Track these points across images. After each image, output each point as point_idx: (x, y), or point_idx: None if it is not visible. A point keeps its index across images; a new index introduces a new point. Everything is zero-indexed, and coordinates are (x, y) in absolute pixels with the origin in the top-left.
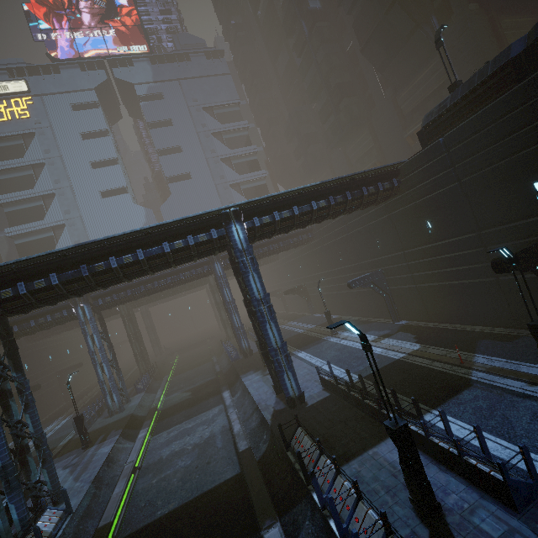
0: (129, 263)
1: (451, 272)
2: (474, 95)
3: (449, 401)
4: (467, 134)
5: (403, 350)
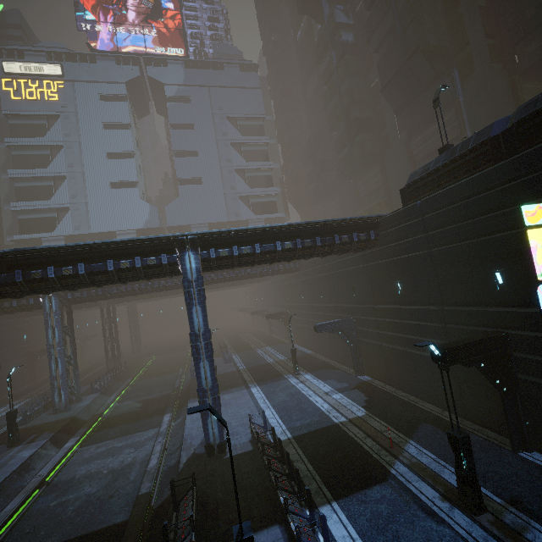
0: (70, 275)
1: (413, 341)
2: (454, 165)
3: (355, 495)
4: (441, 203)
5: (347, 414)
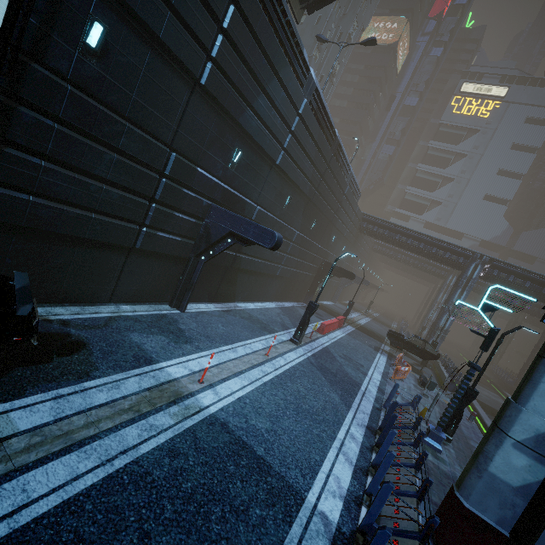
0: None
1: None
2: None
3: None
4: None
5: None
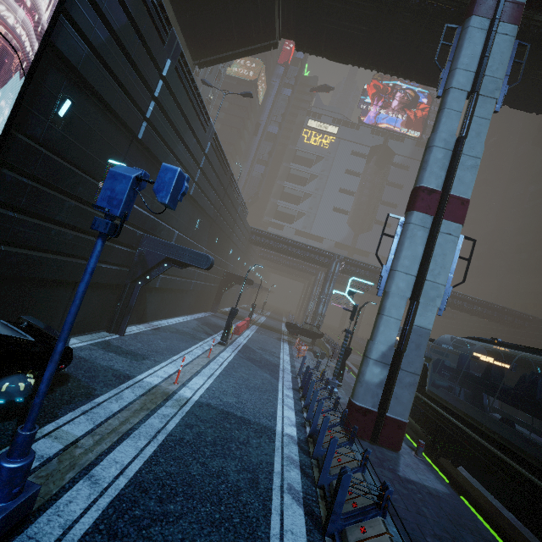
0: None
1: None
2: None
3: None
4: None
5: None
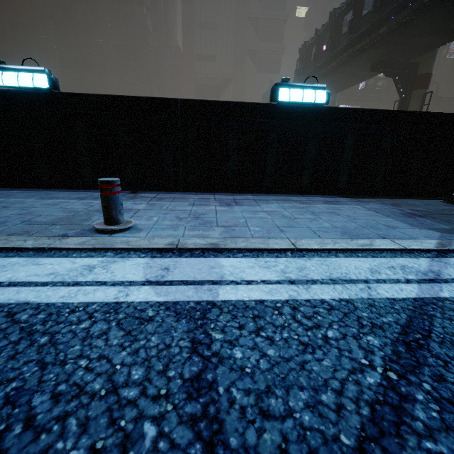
0: None
1: None
2: None
3: None
4: None
5: None
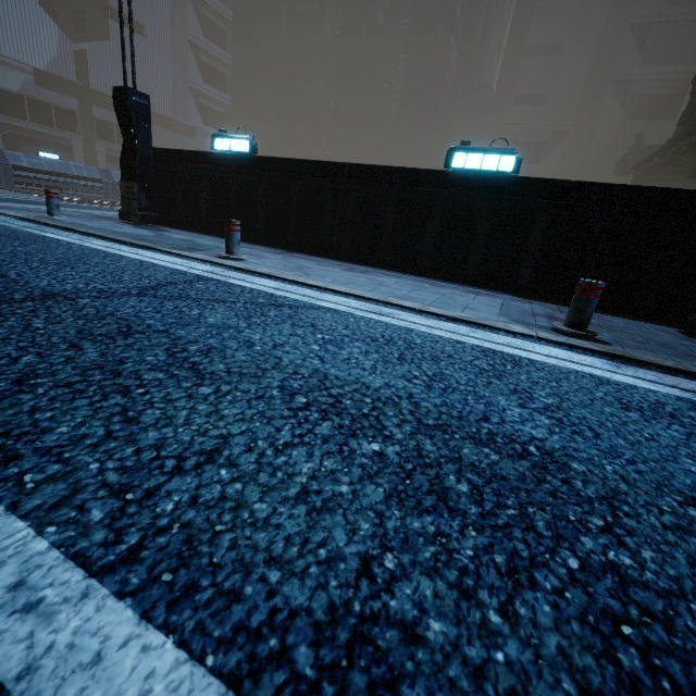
0: None
1: None
2: None
3: None
4: None
5: None
